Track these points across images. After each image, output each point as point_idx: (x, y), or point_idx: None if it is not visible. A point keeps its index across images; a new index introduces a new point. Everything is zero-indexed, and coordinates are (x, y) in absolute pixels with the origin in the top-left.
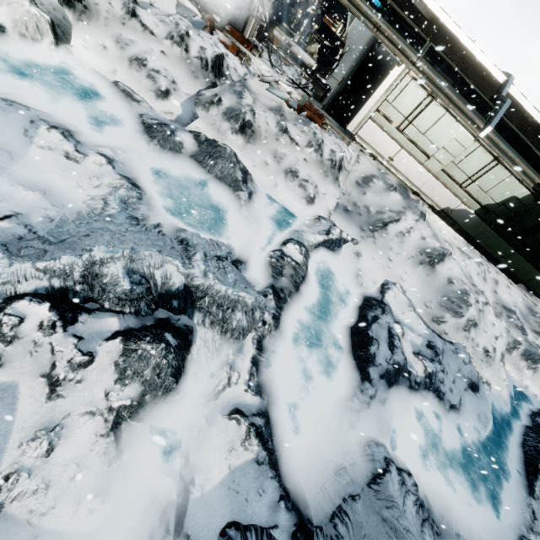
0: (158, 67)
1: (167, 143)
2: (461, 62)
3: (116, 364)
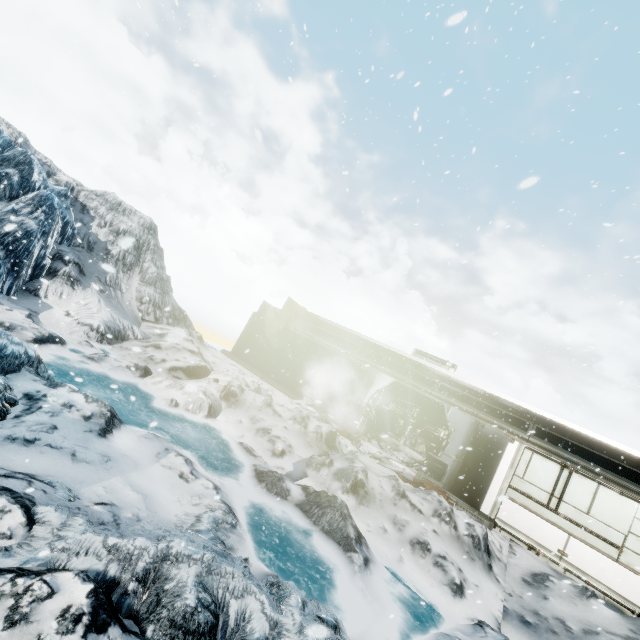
0: (279, 434)
1: (274, 487)
2: (580, 441)
3: None
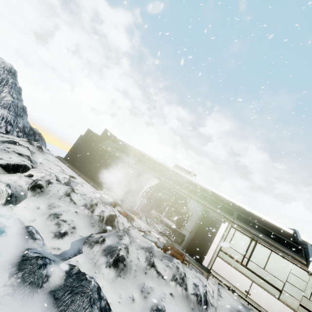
0: (67, 218)
1: (31, 276)
2: (259, 222)
3: None
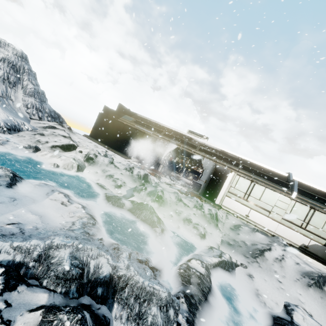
0: (118, 177)
1: (116, 203)
2: (260, 170)
3: None
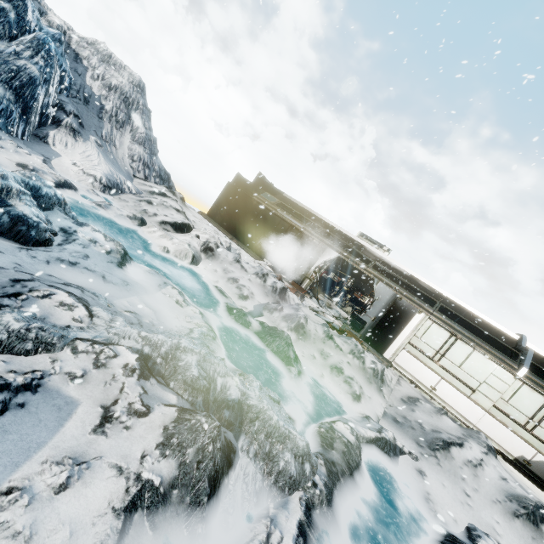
0: (245, 284)
1: (240, 319)
2: (471, 319)
3: (165, 428)
